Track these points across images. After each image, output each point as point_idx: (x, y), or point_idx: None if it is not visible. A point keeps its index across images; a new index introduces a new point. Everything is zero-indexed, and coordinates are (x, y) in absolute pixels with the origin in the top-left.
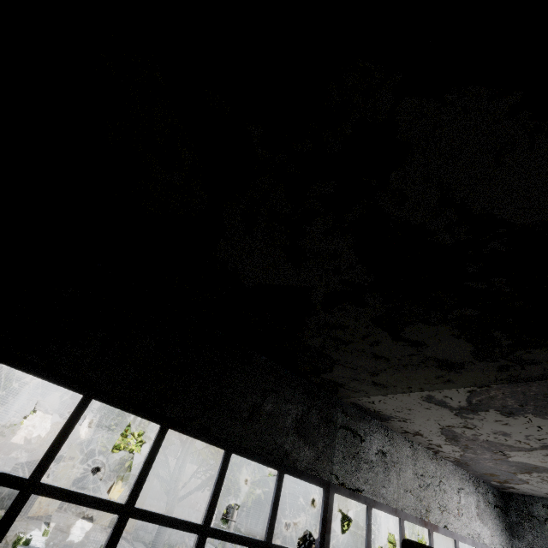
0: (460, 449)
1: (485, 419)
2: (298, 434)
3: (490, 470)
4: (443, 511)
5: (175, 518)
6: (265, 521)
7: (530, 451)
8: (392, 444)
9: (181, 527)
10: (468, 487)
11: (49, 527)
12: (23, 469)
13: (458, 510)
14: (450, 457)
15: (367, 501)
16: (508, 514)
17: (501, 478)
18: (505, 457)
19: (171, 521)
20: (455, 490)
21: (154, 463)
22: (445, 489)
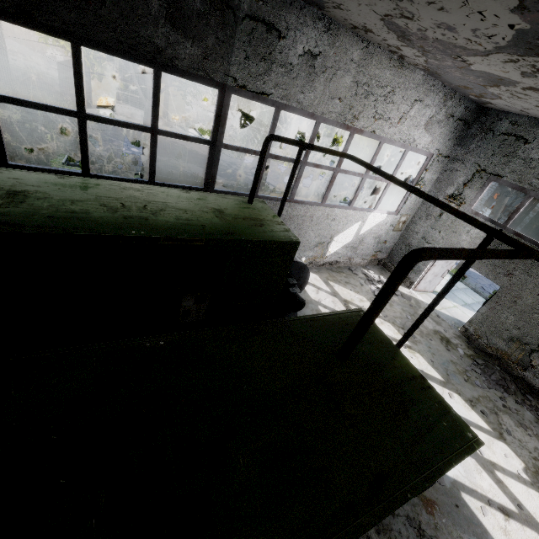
0: (419, 53)
1: (415, 1)
2: (173, 26)
3: (461, 82)
4: (377, 119)
5: (43, 104)
6: (240, 118)
7: (487, 56)
8: (332, 45)
9: (54, 111)
10: (432, 100)
11: (116, 114)
12: (67, 68)
13: (400, 120)
14: (418, 65)
15: (276, 105)
16: (470, 127)
17: (475, 92)
18: (467, 65)
19: (41, 107)
20: (410, 101)
21: (103, 62)
22: (394, 100)
